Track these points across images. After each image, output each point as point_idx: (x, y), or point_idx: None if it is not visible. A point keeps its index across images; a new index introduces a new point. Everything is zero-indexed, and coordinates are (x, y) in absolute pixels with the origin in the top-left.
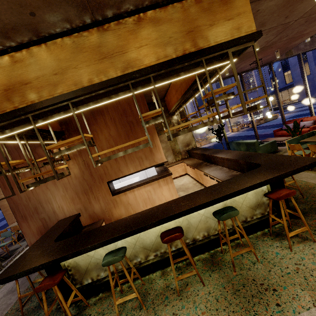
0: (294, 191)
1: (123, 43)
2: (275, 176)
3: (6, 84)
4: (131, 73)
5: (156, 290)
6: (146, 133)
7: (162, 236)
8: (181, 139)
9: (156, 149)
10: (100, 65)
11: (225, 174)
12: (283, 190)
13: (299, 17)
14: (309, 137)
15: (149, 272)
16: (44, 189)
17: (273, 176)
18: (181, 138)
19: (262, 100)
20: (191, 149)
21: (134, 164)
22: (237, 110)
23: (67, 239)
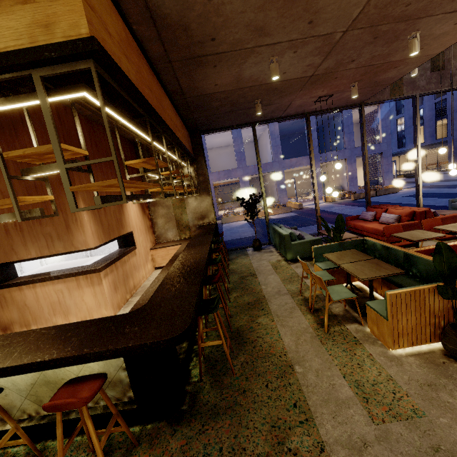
0: (71, 403)
1: None
2: (75, 354)
3: None
4: None
5: None
6: None
7: None
8: (193, 207)
9: (77, 225)
10: None
11: None
12: (91, 385)
13: (346, 25)
14: (354, 248)
15: None
16: None
17: (75, 353)
18: (194, 206)
19: (385, 159)
20: (204, 226)
21: (37, 244)
22: (343, 169)
23: None
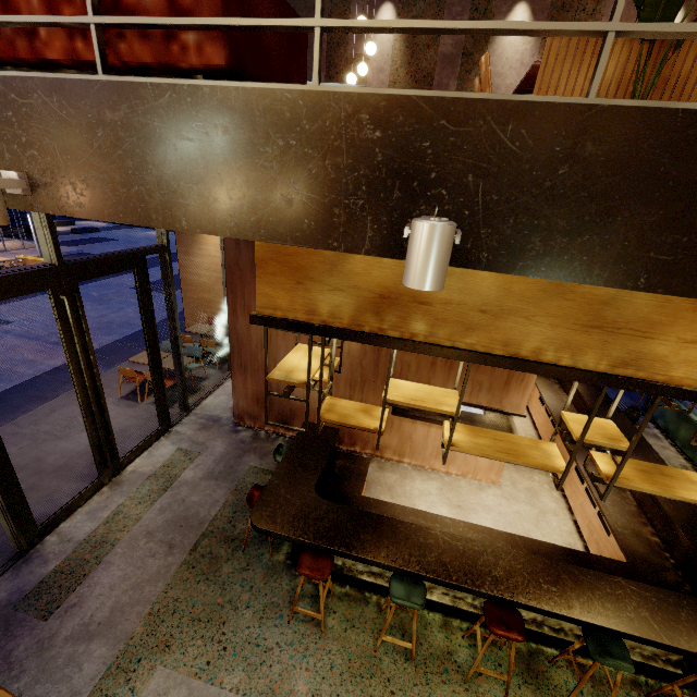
0: None
1: (661, 318)
2: None
3: (388, 287)
4: (628, 381)
5: (431, 646)
6: (554, 436)
7: (488, 612)
8: None
9: (519, 385)
10: (578, 336)
11: (627, 520)
12: None
13: None
14: None
15: (425, 607)
16: (291, 345)
17: None
18: None
19: None
20: None
21: (459, 387)
22: None
23: (339, 507)
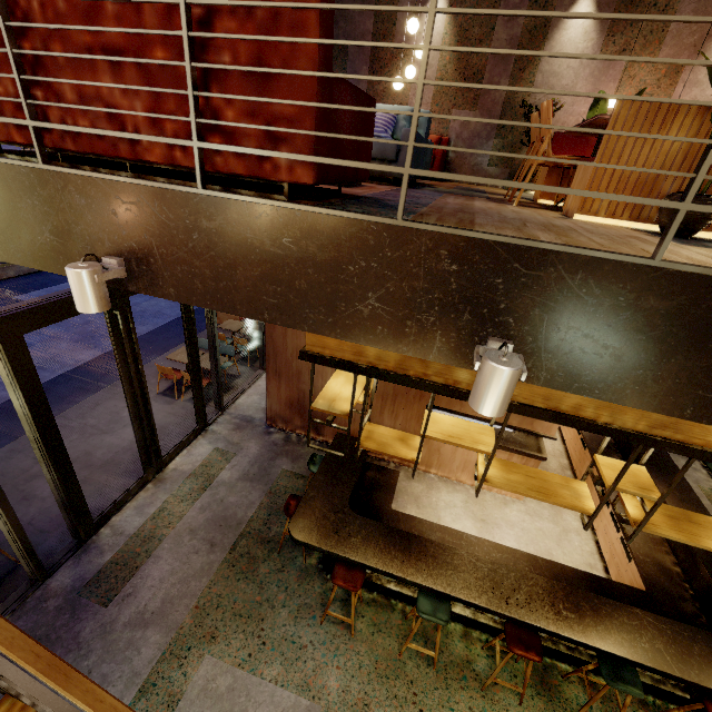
0: None
1: None
2: None
3: None
4: (665, 442)
5: (452, 654)
6: (585, 476)
7: (509, 631)
8: None
9: None
10: None
11: (649, 548)
12: None
13: None
14: None
15: None
16: None
17: None
18: None
19: None
20: None
21: None
22: None
23: (371, 523)
